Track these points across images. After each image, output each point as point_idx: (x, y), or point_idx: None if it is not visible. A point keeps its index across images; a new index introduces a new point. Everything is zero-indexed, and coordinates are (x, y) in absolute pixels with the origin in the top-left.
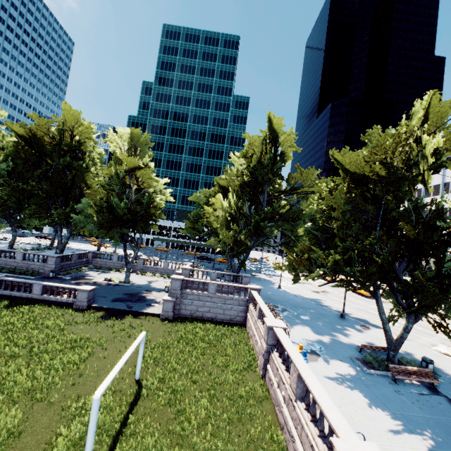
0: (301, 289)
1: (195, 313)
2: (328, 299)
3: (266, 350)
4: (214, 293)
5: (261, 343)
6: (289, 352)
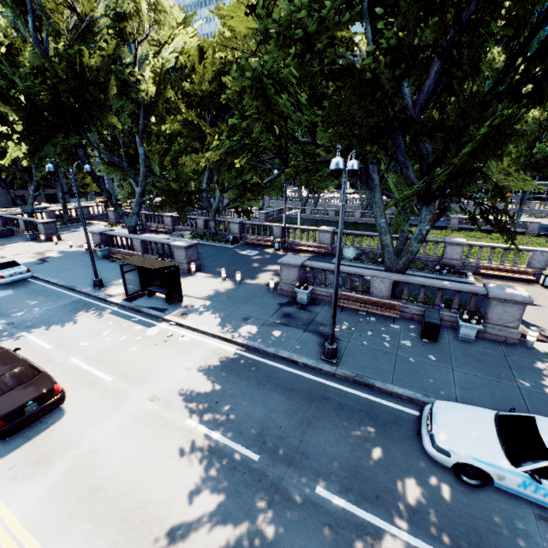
0: None
1: None
2: None
3: None
4: None
5: None
6: None
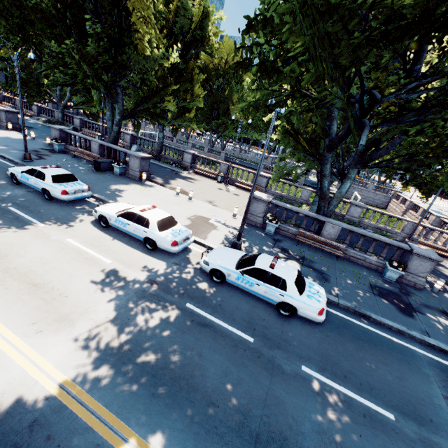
0: (426, 205)
1: (356, 198)
2: (447, 214)
3: (405, 210)
4: (371, 190)
5: (402, 209)
6: (420, 206)
